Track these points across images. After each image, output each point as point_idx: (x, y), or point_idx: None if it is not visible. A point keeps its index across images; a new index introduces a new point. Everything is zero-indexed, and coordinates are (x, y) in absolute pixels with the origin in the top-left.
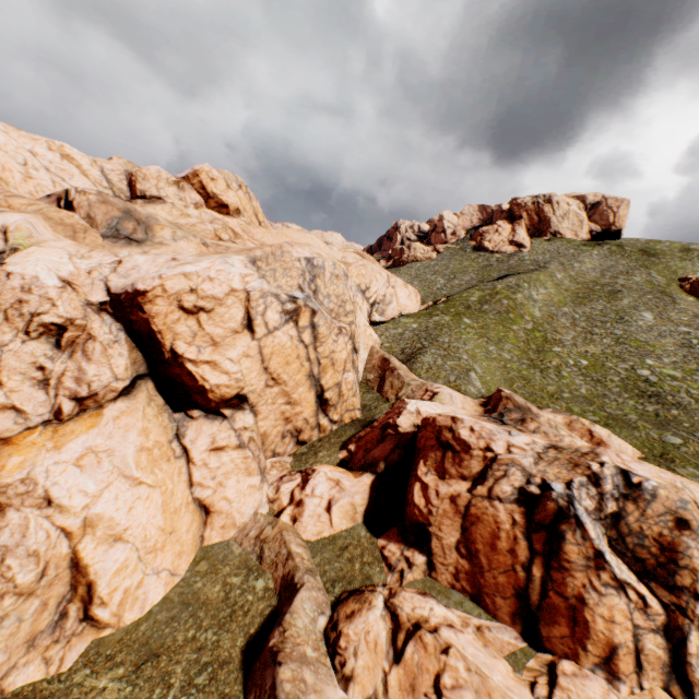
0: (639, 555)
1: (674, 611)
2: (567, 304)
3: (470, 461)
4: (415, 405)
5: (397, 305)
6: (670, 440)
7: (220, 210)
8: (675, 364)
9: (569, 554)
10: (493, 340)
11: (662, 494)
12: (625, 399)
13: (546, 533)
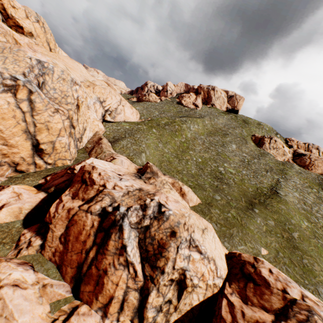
0: (148, 248)
1: (148, 279)
2: (204, 134)
3: (91, 191)
4: (92, 160)
5: (123, 116)
6: (216, 197)
7: (17, 29)
8: (235, 167)
9: (109, 246)
10: (163, 142)
11: (171, 218)
12: (208, 178)
13: (104, 233)
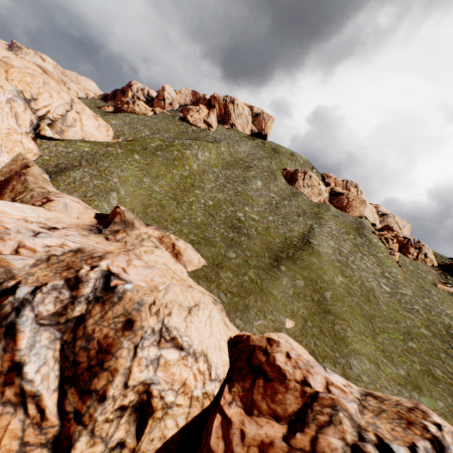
0: (79, 359)
1: (71, 419)
2: (219, 166)
3: None
4: None
5: (81, 130)
6: (229, 255)
7: None
8: (259, 211)
9: None
10: (152, 175)
11: (128, 296)
12: (221, 227)
13: None
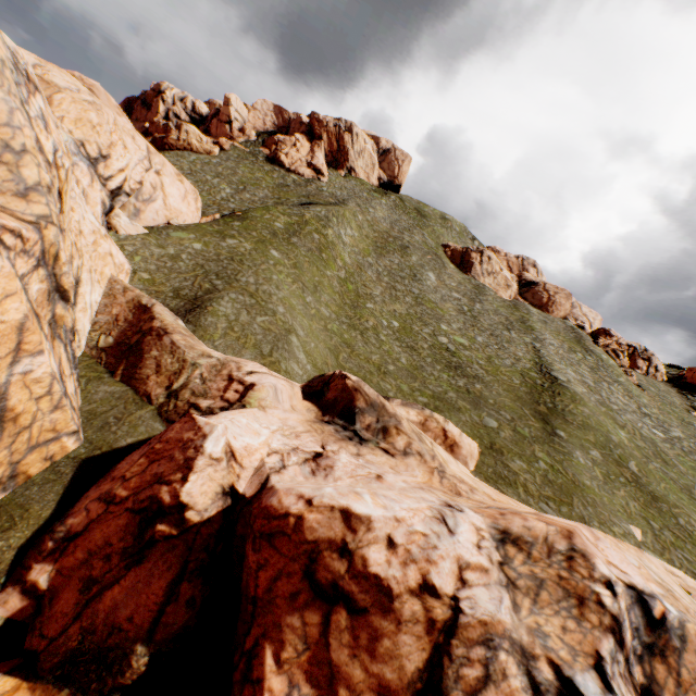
0: None
1: None
2: (372, 252)
3: (397, 638)
4: (224, 438)
5: (164, 206)
6: (489, 424)
7: None
8: (462, 330)
9: None
10: (309, 287)
11: (692, 632)
12: (440, 371)
13: None
